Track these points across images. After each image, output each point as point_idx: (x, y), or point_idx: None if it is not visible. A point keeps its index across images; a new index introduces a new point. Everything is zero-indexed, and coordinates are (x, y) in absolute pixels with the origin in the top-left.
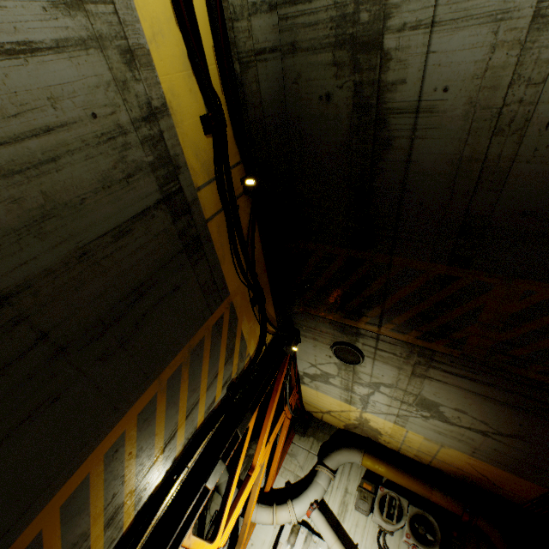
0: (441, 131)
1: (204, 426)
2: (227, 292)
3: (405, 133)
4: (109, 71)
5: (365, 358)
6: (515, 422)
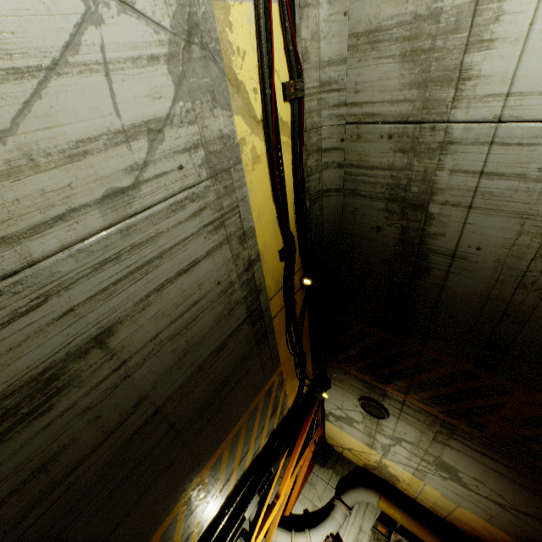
0: (472, 273)
1: (250, 469)
2: (279, 364)
3: (441, 267)
4: (230, 252)
5: (390, 416)
6: (532, 503)
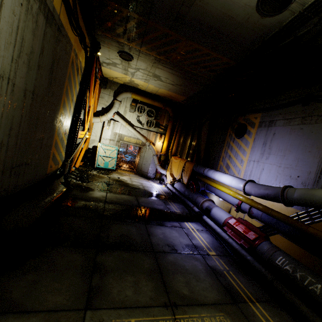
0: None
1: (77, 101)
2: (72, 45)
3: None
4: None
5: (134, 59)
6: (181, 82)
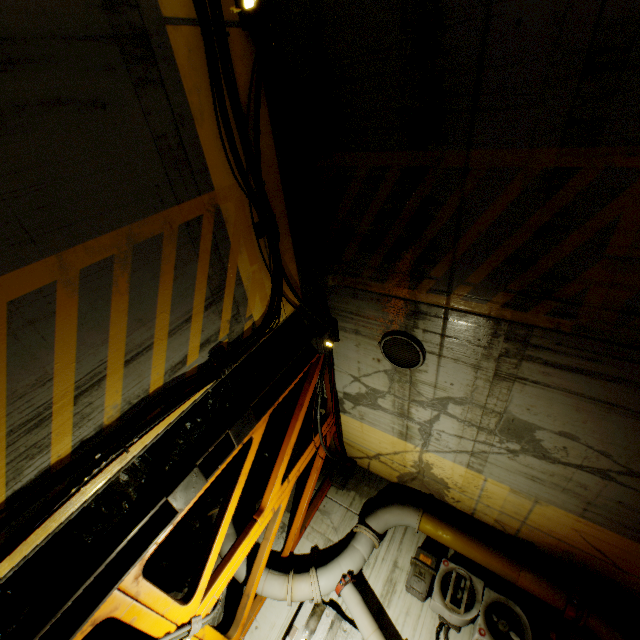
0: None
1: (163, 395)
2: (209, 184)
3: None
4: None
5: (427, 357)
6: None
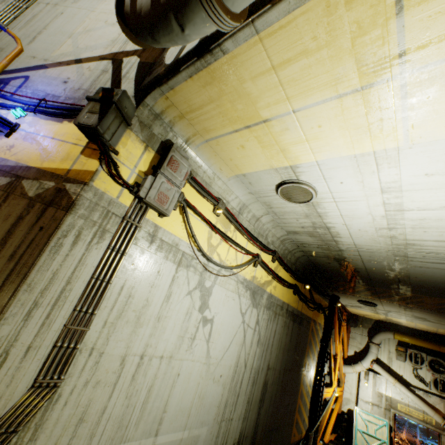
0: (377, 273)
1: (318, 359)
2: (311, 318)
3: (363, 271)
4: (281, 316)
5: (377, 304)
6: None
